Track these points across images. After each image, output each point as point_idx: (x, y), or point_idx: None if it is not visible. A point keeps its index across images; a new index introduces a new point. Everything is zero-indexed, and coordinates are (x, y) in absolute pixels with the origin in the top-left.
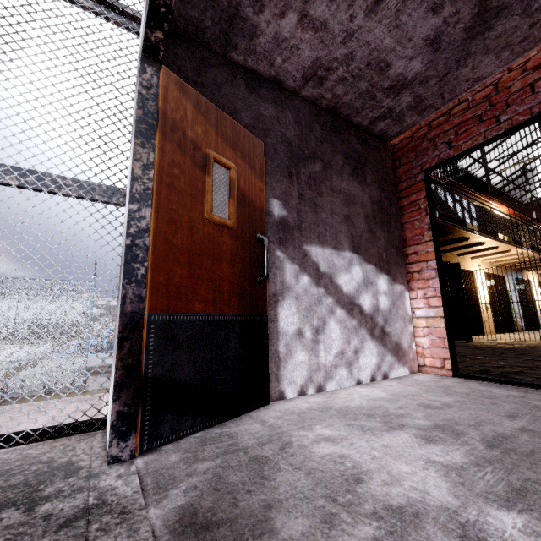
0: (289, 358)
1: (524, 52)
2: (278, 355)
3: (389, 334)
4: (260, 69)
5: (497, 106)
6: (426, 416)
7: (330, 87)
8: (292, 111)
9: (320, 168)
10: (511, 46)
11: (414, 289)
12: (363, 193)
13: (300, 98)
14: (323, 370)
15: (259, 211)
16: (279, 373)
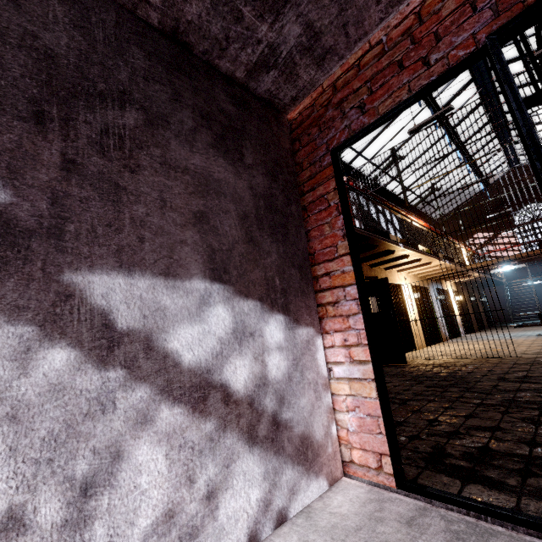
0: None
1: None
2: None
3: (288, 424)
4: None
5: (423, 43)
6: None
7: None
8: (69, 4)
9: (139, 122)
10: None
11: (330, 331)
12: (238, 179)
13: None
14: None
15: None
16: None
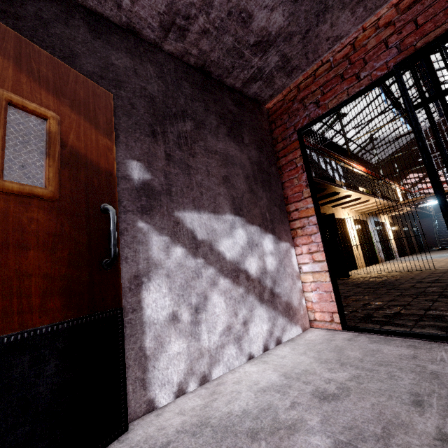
0: (160, 353)
1: (376, 9)
2: (144, 353)
3: (278, 295)
4: (107, 12)
5: (356, 64)
6: (323, 422)
7: (194, 41)
8: (154, 64)
9: (192, 127)
10: (364, 0)
11: (299, 245)
12: (242, 154)
13: (164, 53)
14: (207, 355)
15: (106, 175)
16: (146, 376)
